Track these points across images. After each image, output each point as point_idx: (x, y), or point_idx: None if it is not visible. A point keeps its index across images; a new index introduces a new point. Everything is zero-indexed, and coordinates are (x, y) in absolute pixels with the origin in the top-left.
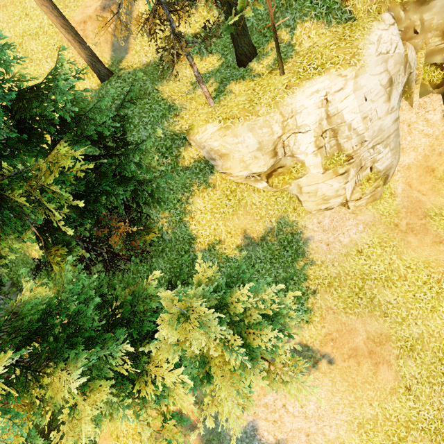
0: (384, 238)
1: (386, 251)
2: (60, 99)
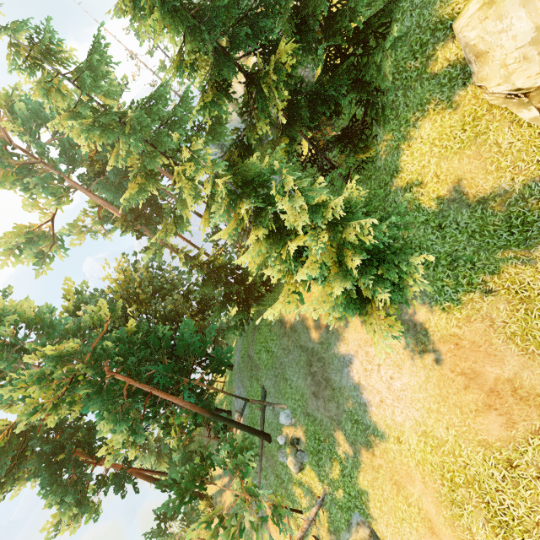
0: None
1: None
2: None
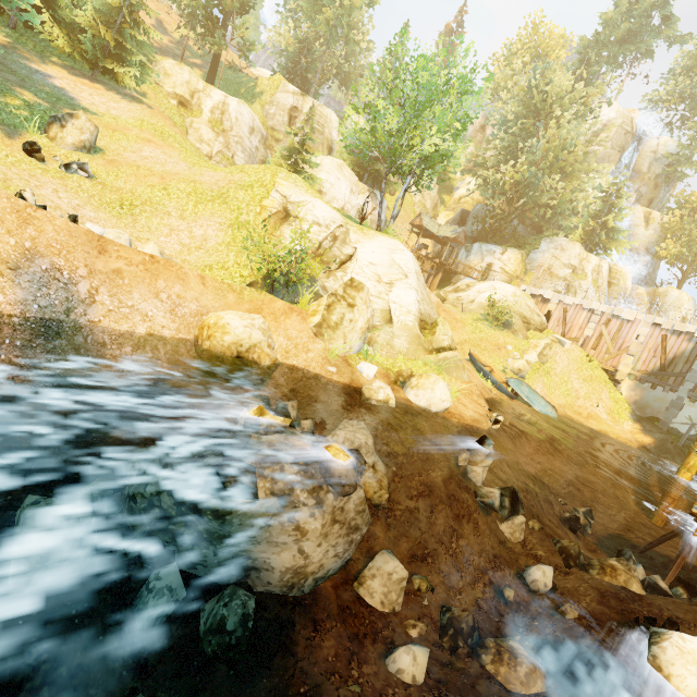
0: None
1: None
2: None
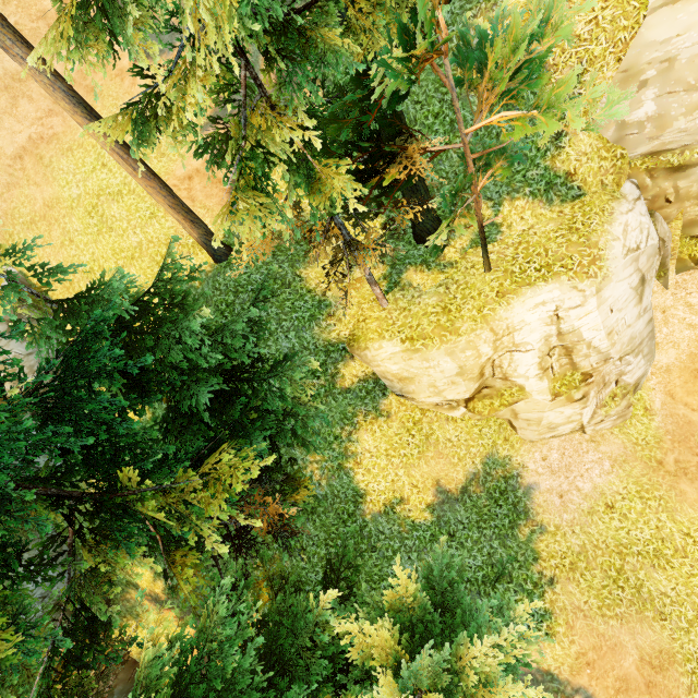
0: (644, 484)
1: (650, 506)
2: (188, 340)
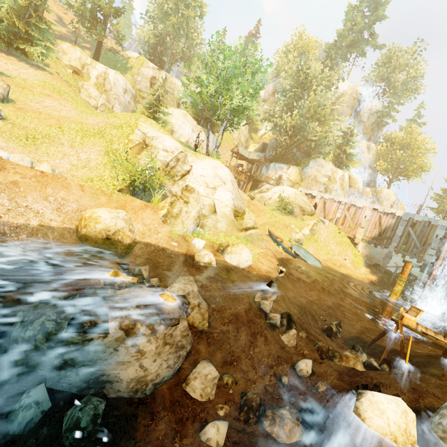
0: None
1: None
2: None
